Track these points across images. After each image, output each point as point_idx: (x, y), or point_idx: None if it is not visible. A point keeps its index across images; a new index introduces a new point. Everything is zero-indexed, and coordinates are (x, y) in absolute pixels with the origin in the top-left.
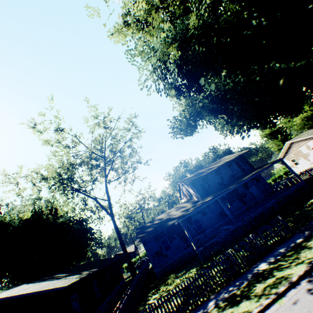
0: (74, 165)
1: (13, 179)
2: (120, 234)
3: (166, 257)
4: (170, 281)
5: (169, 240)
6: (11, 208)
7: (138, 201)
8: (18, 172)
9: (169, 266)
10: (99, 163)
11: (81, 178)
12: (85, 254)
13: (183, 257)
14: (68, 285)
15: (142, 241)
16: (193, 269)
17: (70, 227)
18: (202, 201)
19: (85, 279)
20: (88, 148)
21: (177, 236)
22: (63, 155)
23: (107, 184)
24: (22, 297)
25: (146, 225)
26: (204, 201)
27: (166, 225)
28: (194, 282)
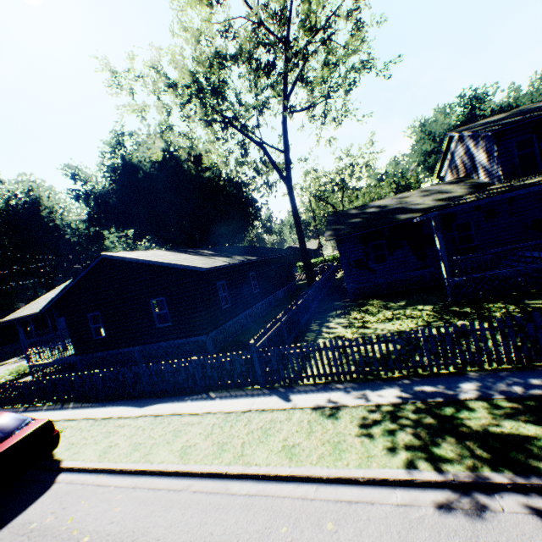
0: (221, 56)
1: (126, 84)
2: (298, 219)
3: (372, 273)
4: (371, 310)
5: (388, 249)
6: (137, 142)
7: (340, 170)
8: (130, 68)
9: (374, 288)
10: (274, 59)
11: (237, 97)
12: (244, 235)
13: (402, 280)
14: (210, 269)
15: (335, 237)
16: (425, 307)
17: (221, 190)
18: (509, 185)
19: (238, 266)
20: (251, 10)
21: (407, 245)
22: (200, 31)
23: (285, 115)
24: (154, 264)
25: (349, 212)
26: (517, 184)
27: (392, 220)
28: (438, 339)
